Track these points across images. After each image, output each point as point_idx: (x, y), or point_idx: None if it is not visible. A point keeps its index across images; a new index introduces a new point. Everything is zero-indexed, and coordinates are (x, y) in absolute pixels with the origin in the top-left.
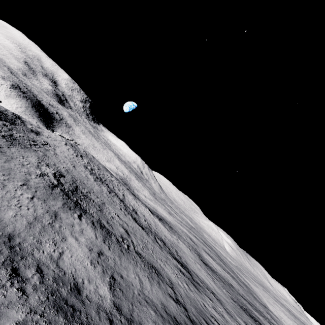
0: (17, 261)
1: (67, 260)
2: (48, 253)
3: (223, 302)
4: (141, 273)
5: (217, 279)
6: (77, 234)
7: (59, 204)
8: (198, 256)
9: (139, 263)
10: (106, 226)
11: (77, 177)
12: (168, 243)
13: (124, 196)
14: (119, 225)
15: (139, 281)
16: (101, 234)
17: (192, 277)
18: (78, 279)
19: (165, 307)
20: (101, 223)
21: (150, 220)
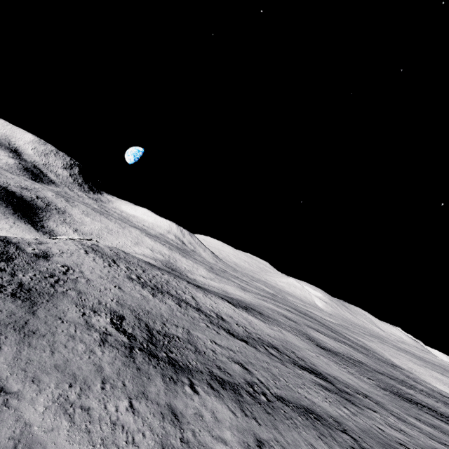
0: None
1: None
2: None
3: (382, 403)
4: (311, 438)
5: (347, 364)
6: (217, 429)
7: (160, 384)
8: (311, 341)
9: (295, 418)
10: (223, 377)
11: (136, 306)
12: (279, 345)
13: (195, 299)
14: (228, 360)
15: None
16: (231, 400)
17: (335, 387)
18: None
19: None
20: (215, 376)
21: (240, 320)
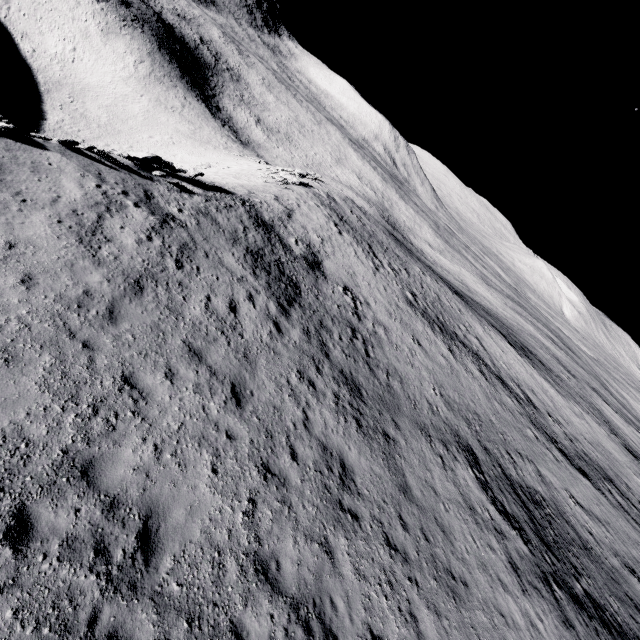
0: None
1: None
2: None
3: None
4: None
5: None
6: None
7: None
8: (615, 436)
9: None
10: None
11: (461, 403)
12: (607, 467)
13: (483, 346)
14: (618, 562)
15: None
16: None
17: None
18: None
19: None
20: None
21: (543, 398)
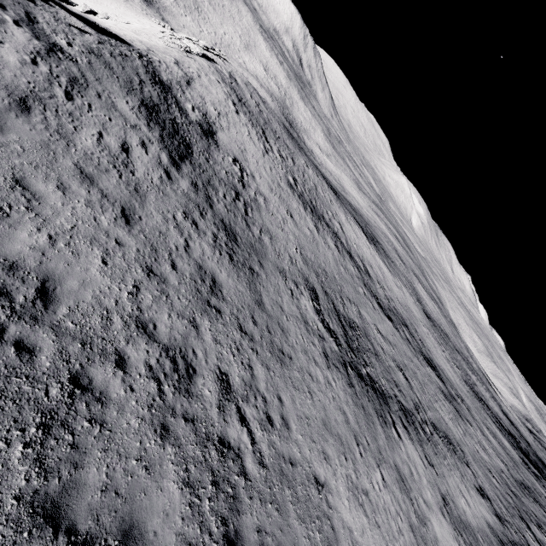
0: None
1: None
2: None
3: (470, 408)
4: (459, 482)
5: (443, 343)
6: (423, 491)
7: (380, 430)
8: (419, 304)
9: (447, 455)
10: (402, 402)
11: (315, 262)
12: (407, 319)
13: (343, 230)
14: (394, 364)
15: (467, 505)
16: (417, 442)
17: (447, 389)
18: None
19: (489, 526)
20: (399, 403)
21: (377, 272)
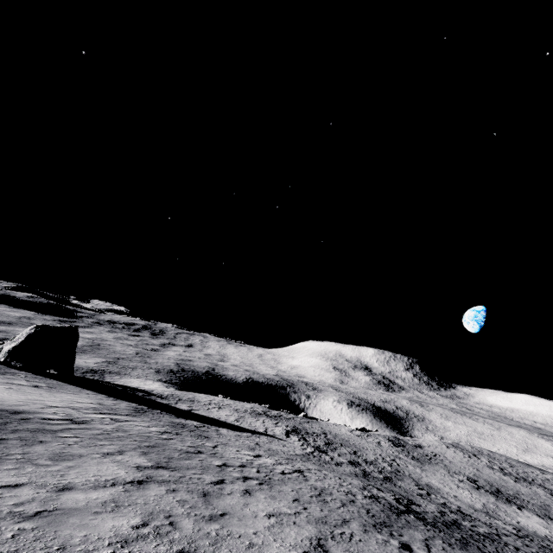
0: (492, 517)
1: (525, 525)
2: (508, 519)
3: None
4: None
5: None
6: (525, 517)
7: (492, 499)
8: None
9: None
10: None
11: (491, 481)
12: None
13: None
14: None
15: None
16: None
17: None
18: (541, 534)
19: None
20: (549, 517)
21: None
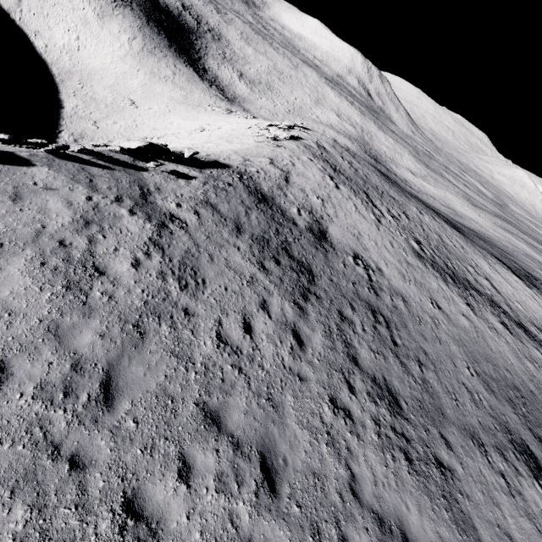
0: None
1: None
2: None
3: None
4: None
5: None
6: None
7: None
8: None
9: None
10: None
11: (498, 378)
12: None
13: (495, 287)
14: None
15: None
16: None
17: None
18: None
19: None
20: None
21: None
